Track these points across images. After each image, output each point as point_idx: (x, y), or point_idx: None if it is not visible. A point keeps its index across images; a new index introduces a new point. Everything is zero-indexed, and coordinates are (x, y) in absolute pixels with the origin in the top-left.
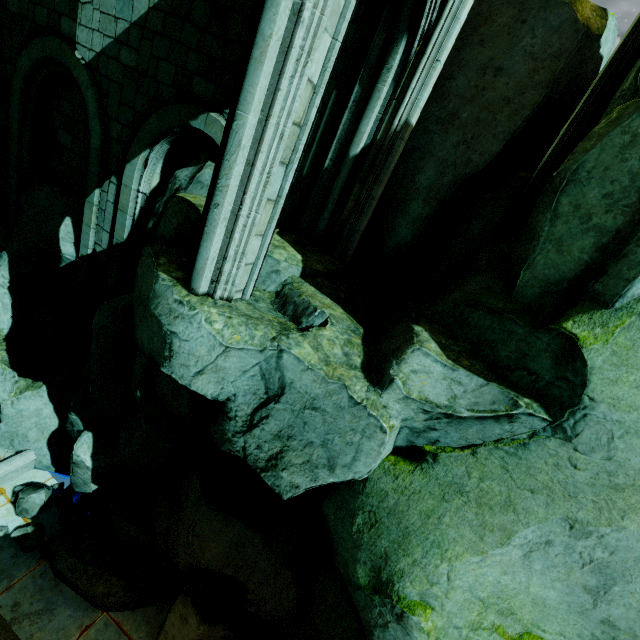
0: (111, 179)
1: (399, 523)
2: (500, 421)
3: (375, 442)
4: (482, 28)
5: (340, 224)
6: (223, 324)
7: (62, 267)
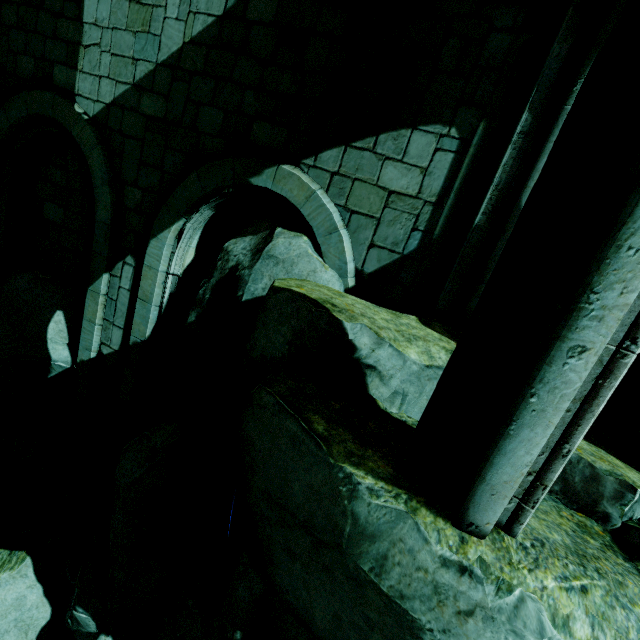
0: (126, 260)
1: None
2: None
3: None
4: None
5: None
6: (587, 619)
7: (51, 377)
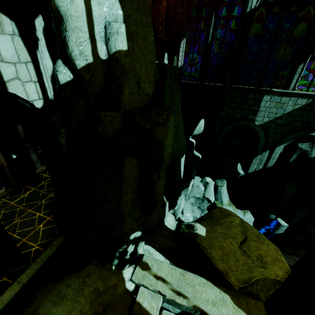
0: (266, 151)
1: None
2: None
3: None
4: None
5: None
6: None
7: (238, 177)
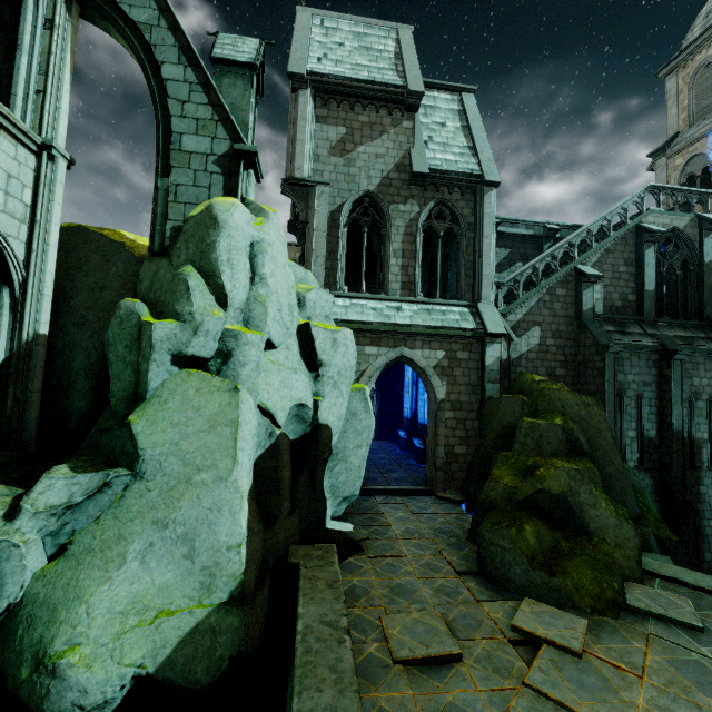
0: None
1: (49, 606)
2: (104, 491)
3: (15, 560)
4: (85, 267)
5: (7, 421)
6: None
7: None
